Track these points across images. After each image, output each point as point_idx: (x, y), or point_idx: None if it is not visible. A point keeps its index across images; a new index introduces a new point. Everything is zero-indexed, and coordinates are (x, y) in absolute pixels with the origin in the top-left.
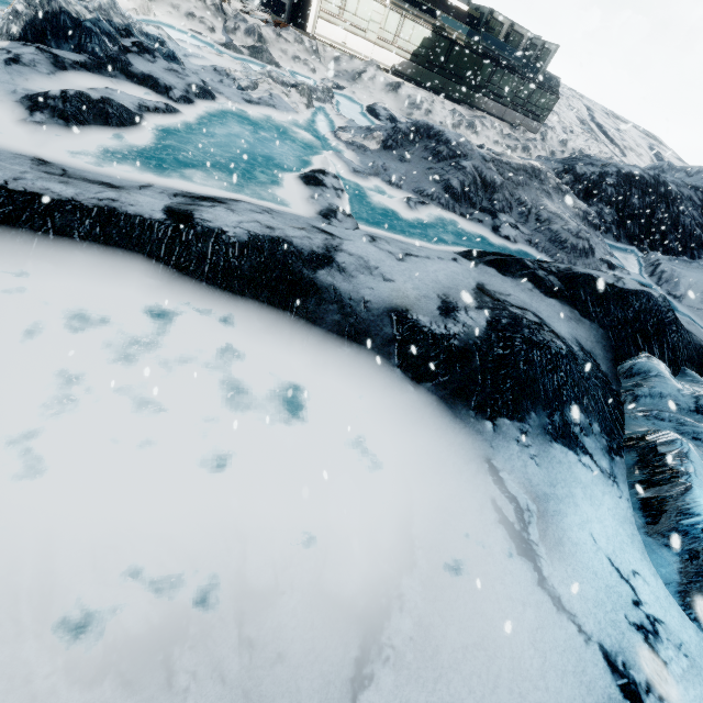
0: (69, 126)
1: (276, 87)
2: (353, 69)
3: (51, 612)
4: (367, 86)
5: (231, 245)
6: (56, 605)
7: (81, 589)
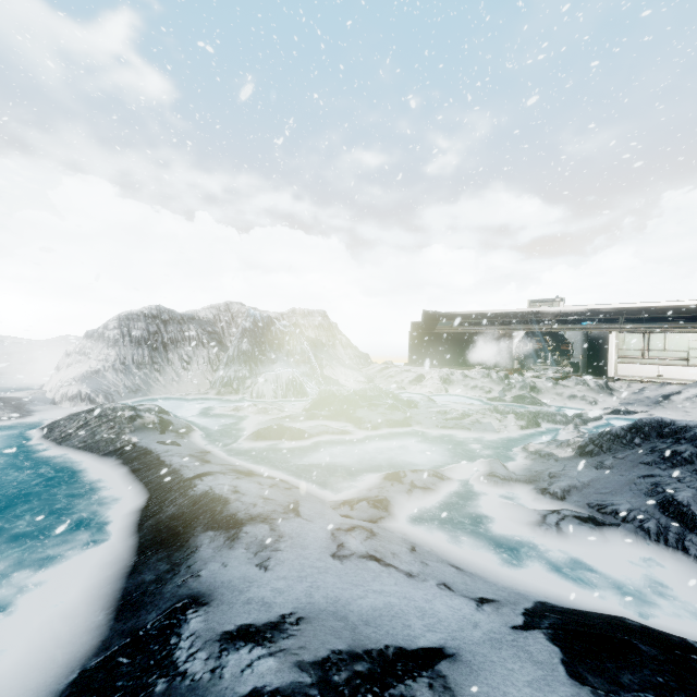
0: (257, 440)
1: (490, 415)
2: (657, 394)
3: None
4: (679, 406)
5: (186, 496)
6: None
7: None
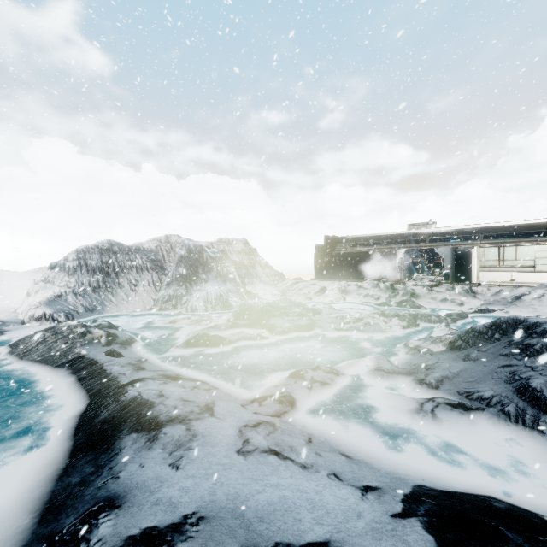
0: (187, 347)
1: (378, 318)
2: (511, 295)
3: None
4: (529, 304)
5: (118, 401)
6: None
7: None
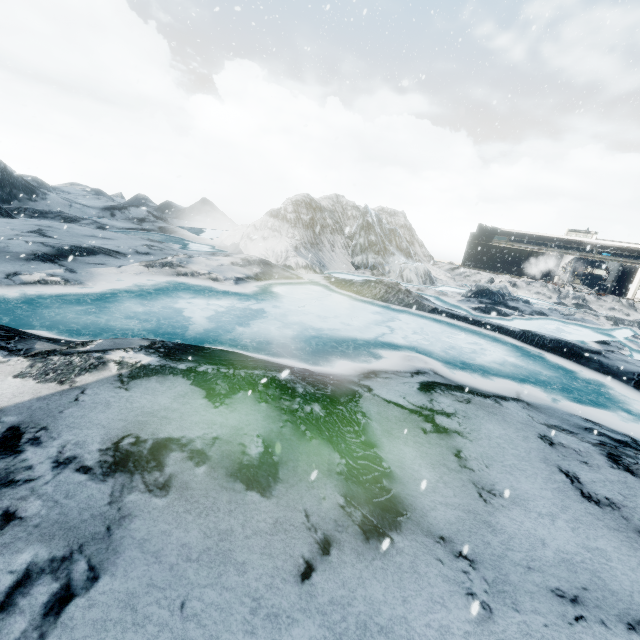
0: (485, 314)
1: (588, 316)
2: None
3: (485, 368)
4: None
5: (546, 339)
6: (486, 368)
7: (491, 369)
